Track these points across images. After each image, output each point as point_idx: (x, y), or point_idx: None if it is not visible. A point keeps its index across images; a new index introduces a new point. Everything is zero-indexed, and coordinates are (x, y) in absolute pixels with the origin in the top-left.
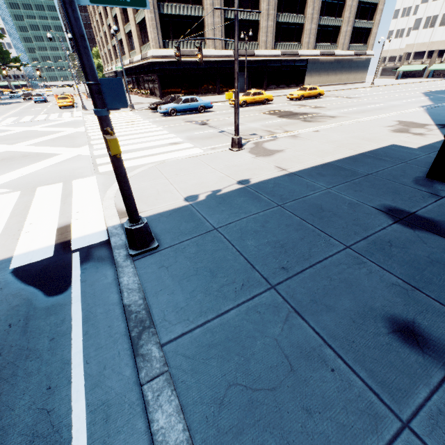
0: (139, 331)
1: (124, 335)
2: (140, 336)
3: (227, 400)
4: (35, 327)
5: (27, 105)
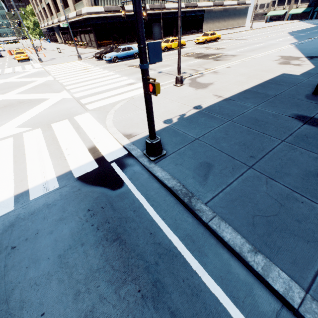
0: (188, 199)
1: (176, 203)
2: (191, 201)
3: (255, 223)
4: (119, 206)
5: None
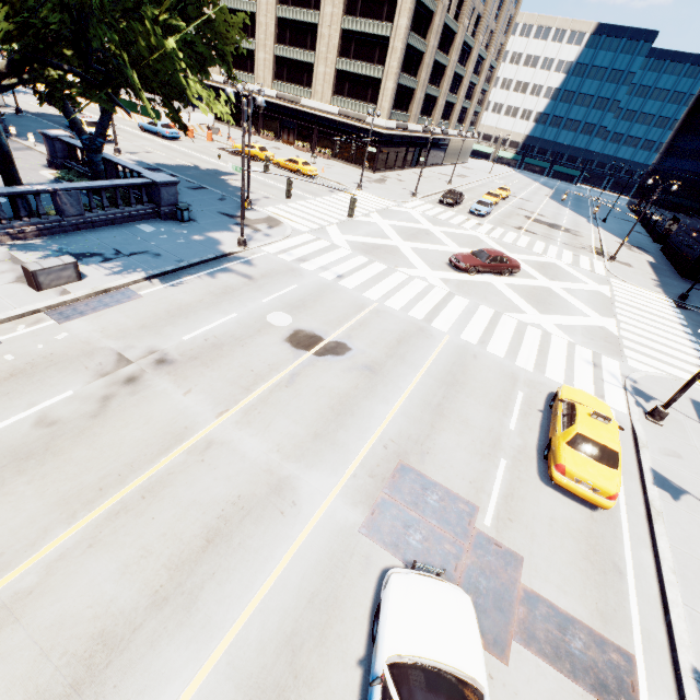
0: None
1: None
2: None
3: None
4: None
5: (175, 146)
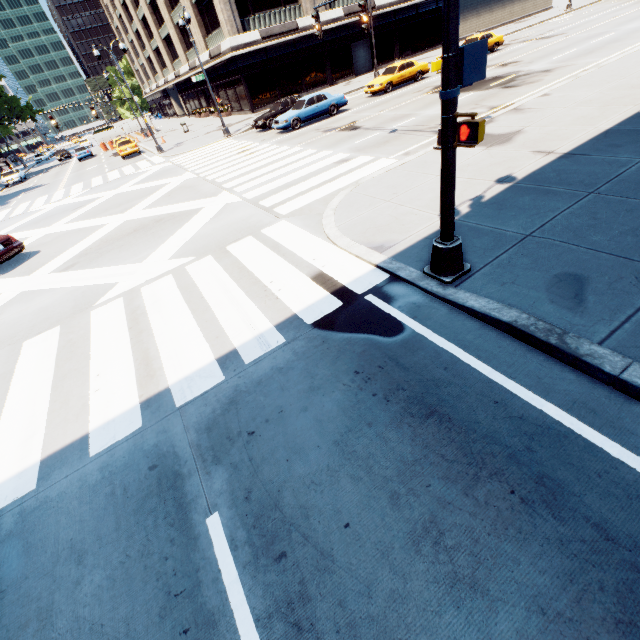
0: (557, 338)
1: (527, 350)
2: (565, 342)
3: None
4: (412, 363)
5: (72, 166)
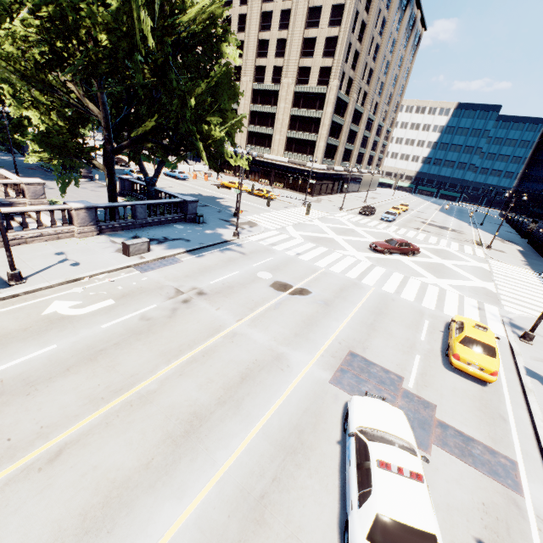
0: None
1: None
2: None
3: None
4: None
5: (186, 183)
